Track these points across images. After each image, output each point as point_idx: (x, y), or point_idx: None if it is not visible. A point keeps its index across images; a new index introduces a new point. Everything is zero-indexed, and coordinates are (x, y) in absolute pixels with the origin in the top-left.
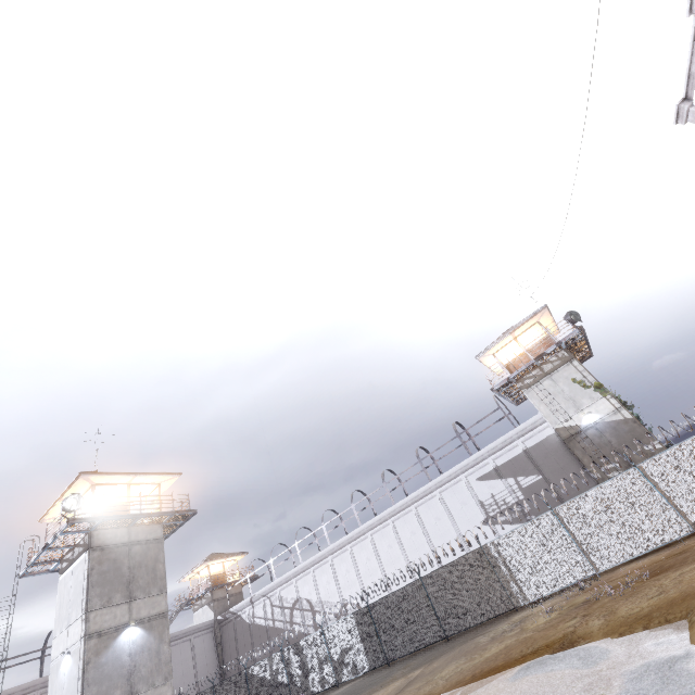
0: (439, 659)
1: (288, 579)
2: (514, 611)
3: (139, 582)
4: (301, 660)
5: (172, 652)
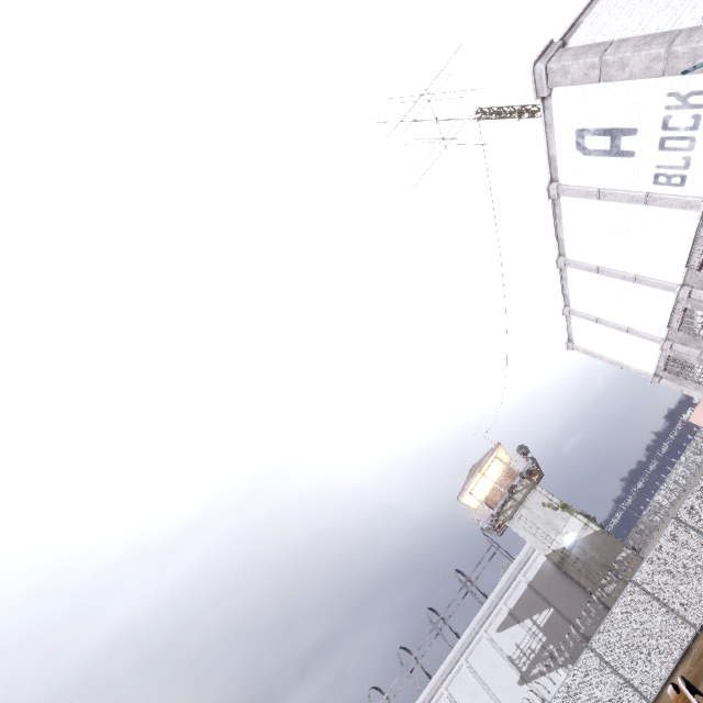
0: None
1: None
2: None
3: None
4: None
5: None
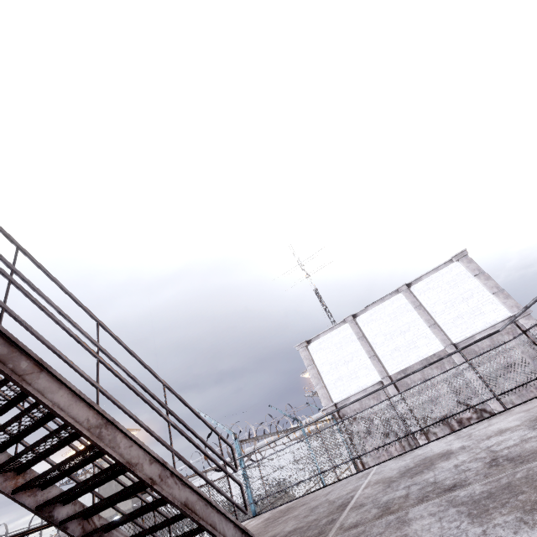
0: None
1: None
2: None
3: None
4: None
5: None
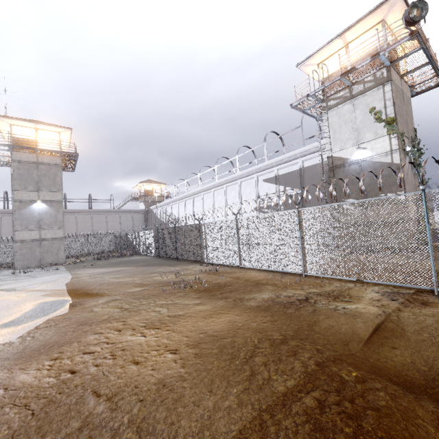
0: (143, 267)
1: (169, 203)
2: (205, 262)
3: (44, 184)
4: (139, 240)
5: (122, 216)
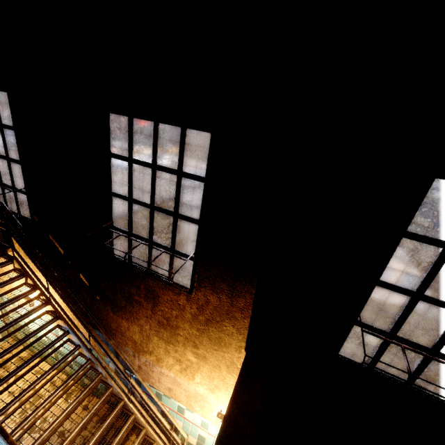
0: None
1: None
2: None
3: None
4: None
5: None
